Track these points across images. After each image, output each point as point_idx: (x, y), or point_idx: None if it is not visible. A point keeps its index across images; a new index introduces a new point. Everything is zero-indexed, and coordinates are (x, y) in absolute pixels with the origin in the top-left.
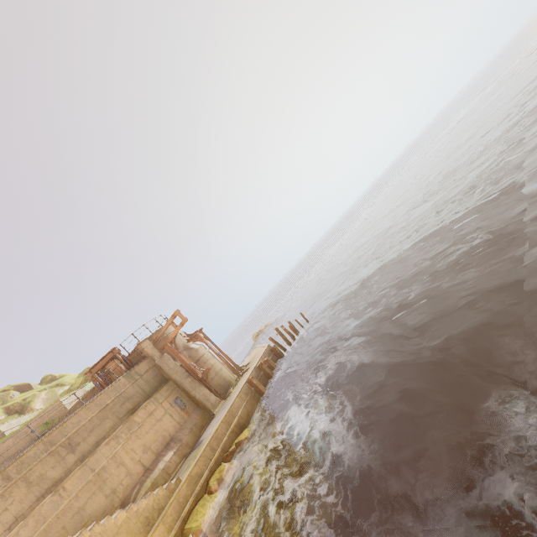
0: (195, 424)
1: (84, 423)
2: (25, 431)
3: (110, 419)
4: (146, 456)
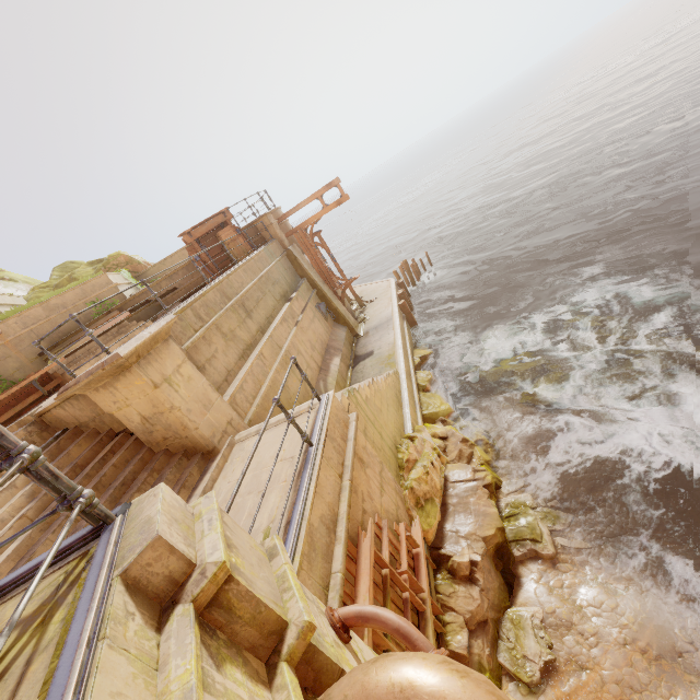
0: (345, 338)
1: (250, 286)
2: (61, 305)
3: (269, 297)
4: (315, 354)
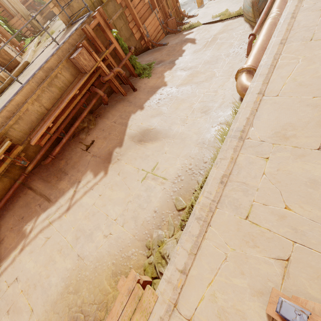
0: None
1: None
2: None
3: None
4: None
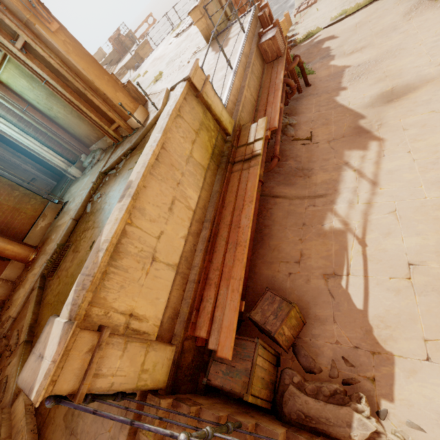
0: None
1: None
2: None
3: None
4: None
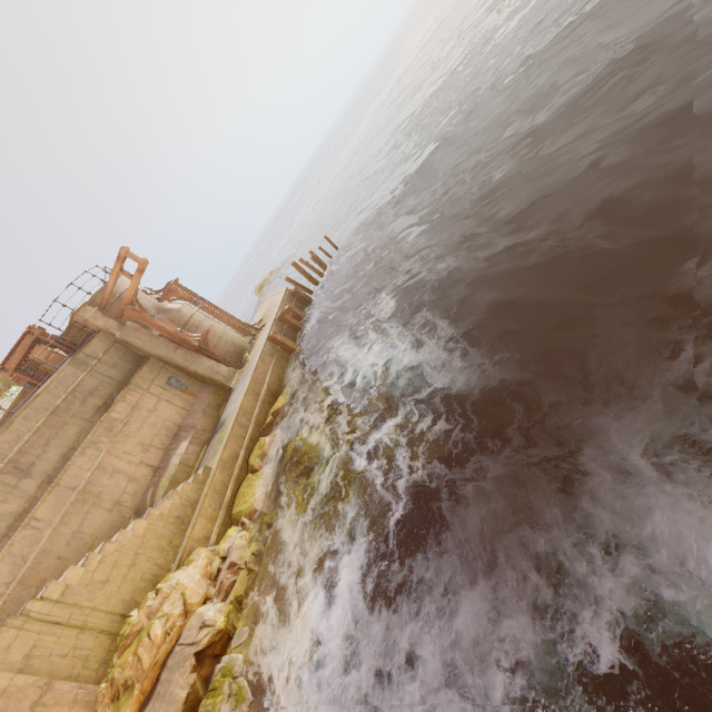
0: (207, 405)
1: (27, 438)
2: None
3: (71, 425)
4: (149, 455)
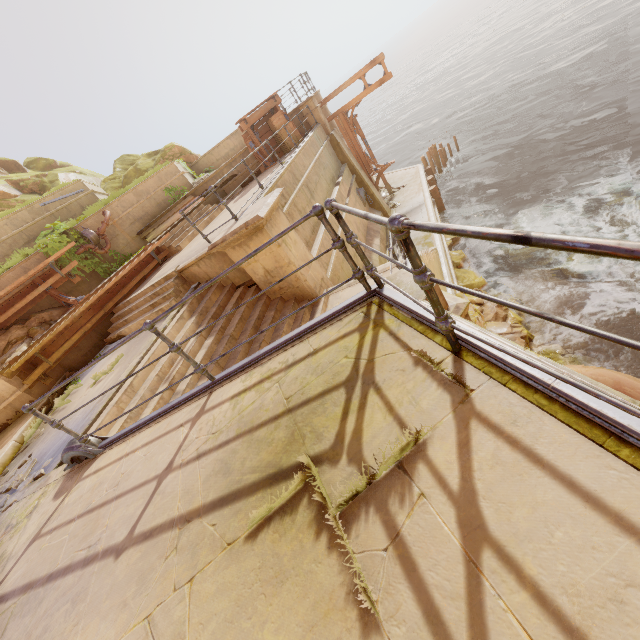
0: None
1: (310, 169)
2: (146, 191)
3: (322, 181)
4: (360, 234)
